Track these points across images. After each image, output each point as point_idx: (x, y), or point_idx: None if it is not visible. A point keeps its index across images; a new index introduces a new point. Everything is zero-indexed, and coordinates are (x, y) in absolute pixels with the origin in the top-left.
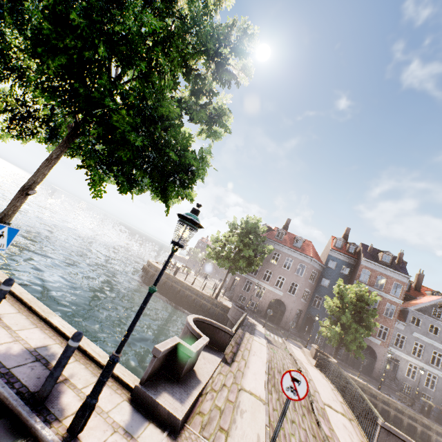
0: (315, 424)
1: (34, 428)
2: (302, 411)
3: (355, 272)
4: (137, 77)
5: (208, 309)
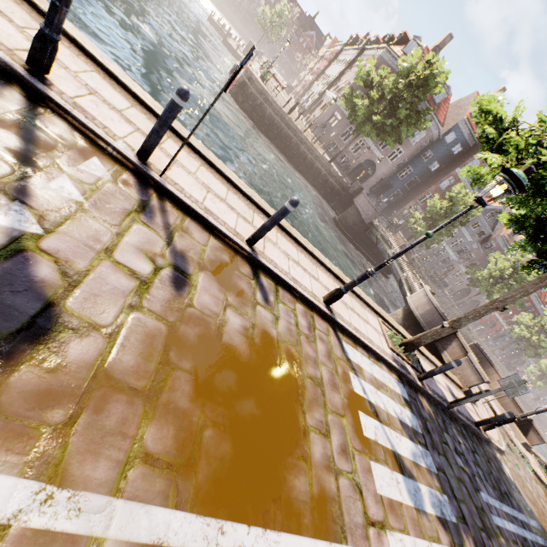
0: None
1: (483, 436)
2: None
3: (465, 158)
4: None
5: (321, 175)
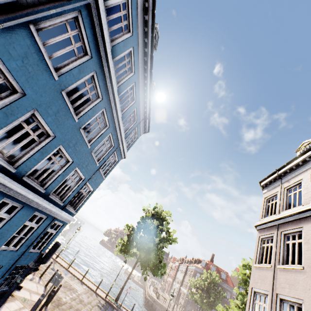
0: None
1: None
2: None
3: None
4: None
5: None
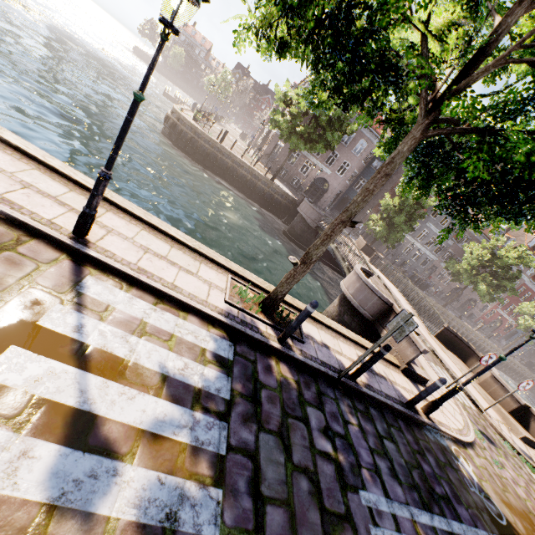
0: None
1: (422, 421)
2: None
3: None
4: None
5: (265, 193)
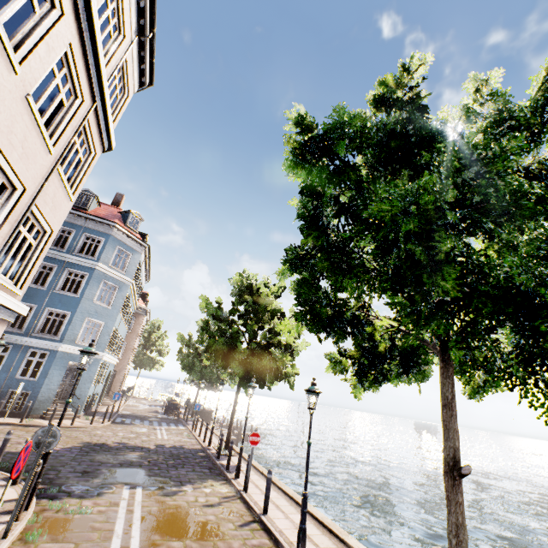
0: None
1: None
2: None
3: None
4: None
5: None
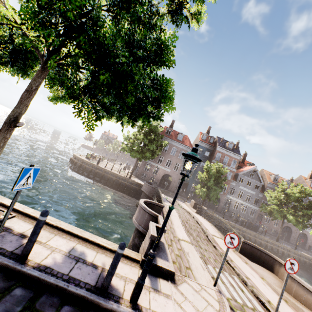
0: (213, 247)
1: (114, 309)
2: (205, 242)
3: (213, 155)
4: (107, 9)
5: (125, 185)
